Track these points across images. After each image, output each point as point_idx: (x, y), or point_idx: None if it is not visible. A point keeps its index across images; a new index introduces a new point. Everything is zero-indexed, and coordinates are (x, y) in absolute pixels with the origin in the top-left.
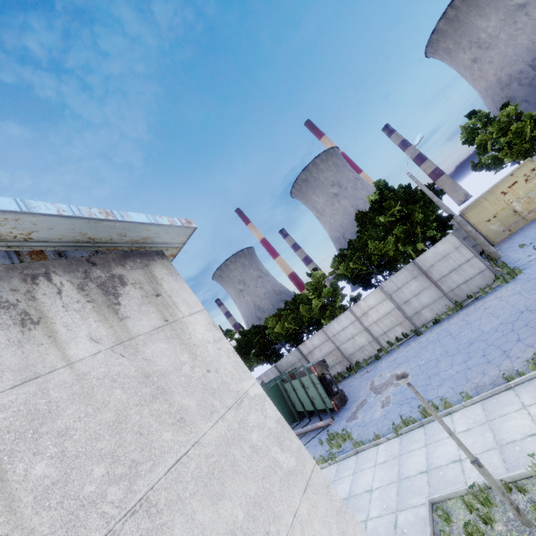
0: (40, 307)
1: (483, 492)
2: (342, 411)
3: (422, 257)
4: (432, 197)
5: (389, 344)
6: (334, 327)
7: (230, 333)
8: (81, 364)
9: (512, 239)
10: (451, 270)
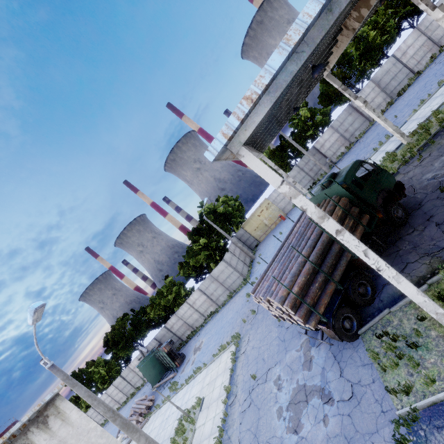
0: (31, 440)
1: (188, 411)
2: (182, 365)
3: (213, 272)
4: (219, 230)
5: (208, 317)
6: (181, 312)
7: (126, 318)
8: None
9: (264, 242)
10: (227, 277)
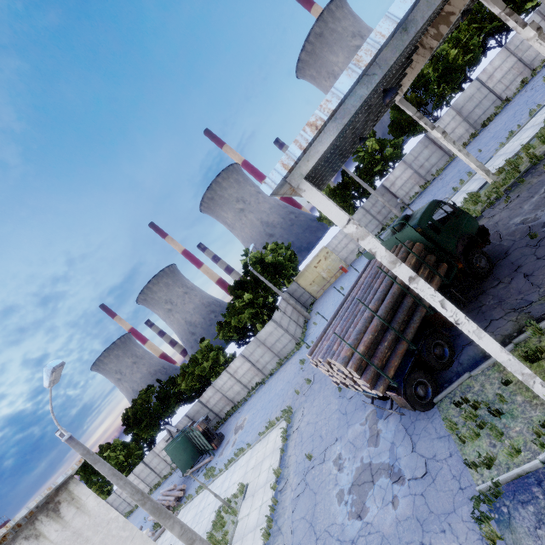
0: (39, 530)
1: (229, 500)
2: (220, 448)
3: (259, 335)
4: (267, 284)
5: (252, 389)
6: (219, 383)
7: (151, 390)
8: (55, 540)
9: (321, 299)
10: (276, 341)
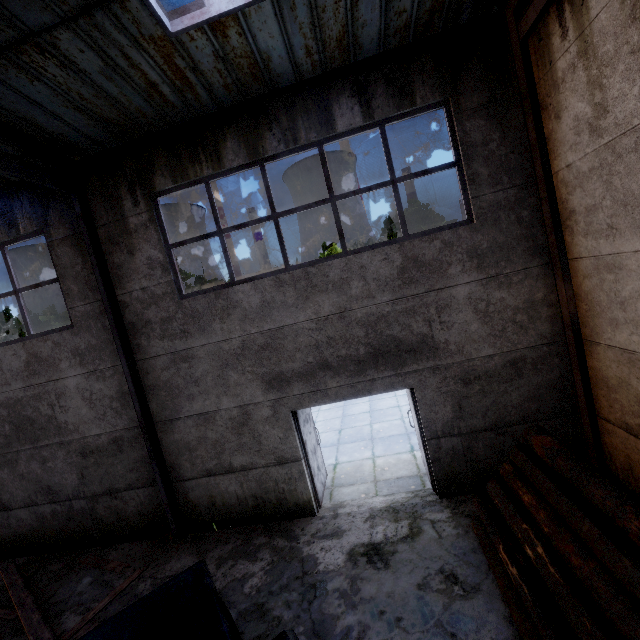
0: None
1: None
2: None
3: None
4: None
5: None
6: None
7: (186, 273)
8: None
9: None
10: None
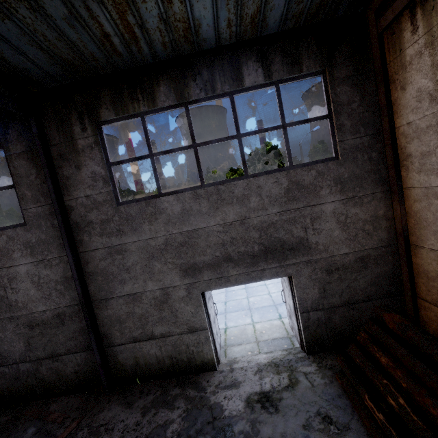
0: None
1: None
2: None
3: None
4: None
5: None
6: None
7: None
8: None
9: None
10: None
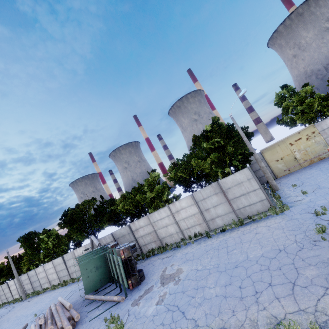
0: None
1: None
2: (135, 289)
3: (224, 180)
4: (243, 136)
5: (189, 237)
6: (155, 216)
7: (93, 201)
8: None
9: (289, 177)
10: (242, 194)
